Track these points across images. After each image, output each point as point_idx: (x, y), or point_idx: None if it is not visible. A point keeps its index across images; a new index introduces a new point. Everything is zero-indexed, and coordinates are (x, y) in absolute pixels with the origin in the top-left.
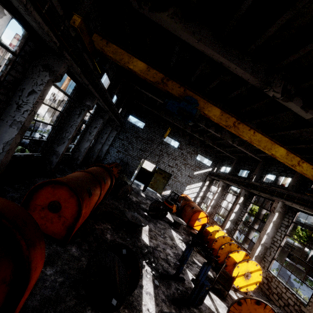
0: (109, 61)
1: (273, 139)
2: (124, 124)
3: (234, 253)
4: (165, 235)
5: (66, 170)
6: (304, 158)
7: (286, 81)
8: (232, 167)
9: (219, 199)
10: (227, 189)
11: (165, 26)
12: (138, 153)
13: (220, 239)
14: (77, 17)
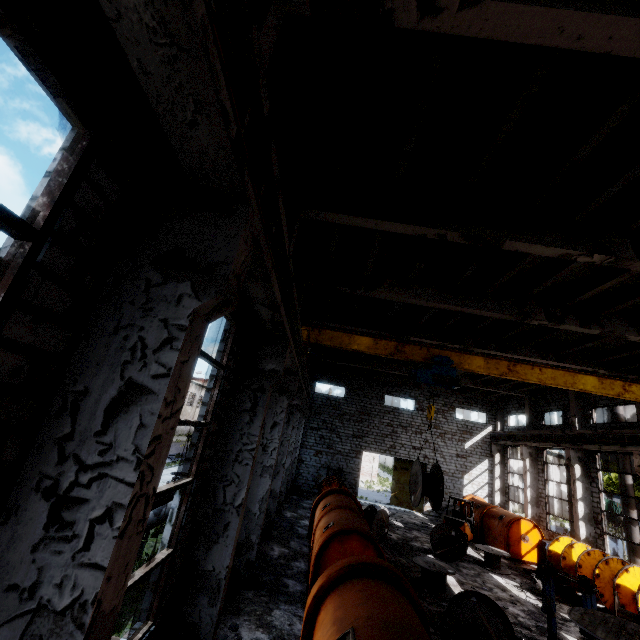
0: (326, 348)
1: (568, 357)
2: (312, 402)
3: (623, 575)
4: (487, 585)
5: (275, 520)
6: (632, 369)
7: (544, 305)
8: (527, 413)
9: (537, 482)
10: (541, 457)
11: (383, 298)
12: (351, 444)
13: (585, 559)
14: (303, 330)
